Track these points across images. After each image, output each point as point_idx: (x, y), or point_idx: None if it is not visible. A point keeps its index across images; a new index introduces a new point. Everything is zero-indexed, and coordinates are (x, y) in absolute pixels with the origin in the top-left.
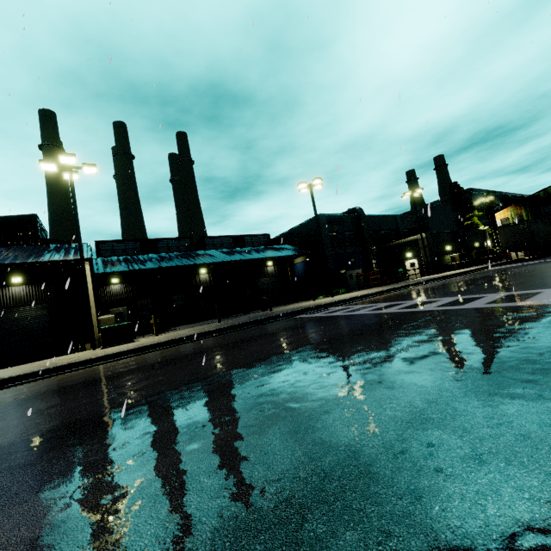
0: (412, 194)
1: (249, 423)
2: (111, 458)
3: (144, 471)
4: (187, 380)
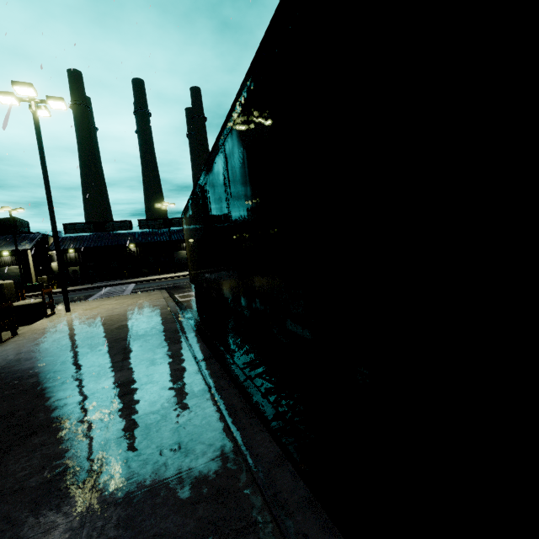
0: None
1: None
2: None
3: None
4: None
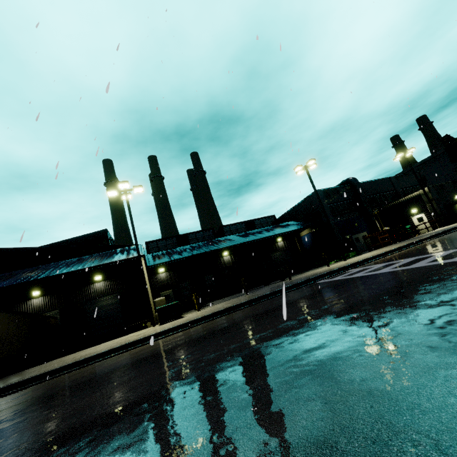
0: (404, 154)
1: (328, 398)
2: (195, 437)
3: (233, 456)
4: (238, 349)
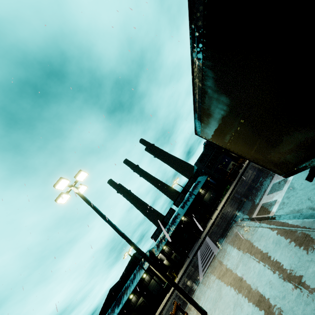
0: None
1: None
2: None
3: None
4: None
